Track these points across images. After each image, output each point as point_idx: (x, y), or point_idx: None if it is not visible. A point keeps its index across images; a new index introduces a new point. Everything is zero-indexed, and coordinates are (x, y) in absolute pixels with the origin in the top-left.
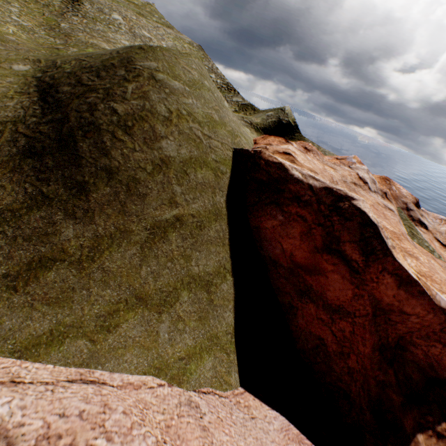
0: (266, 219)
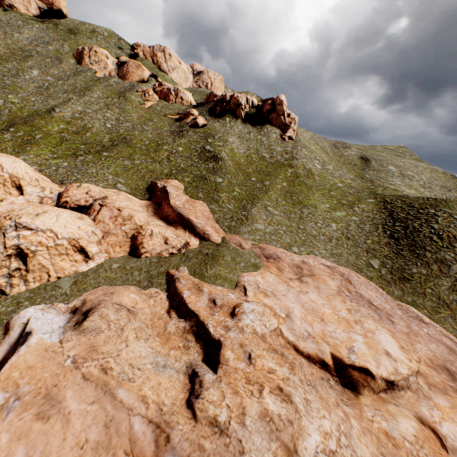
0: None
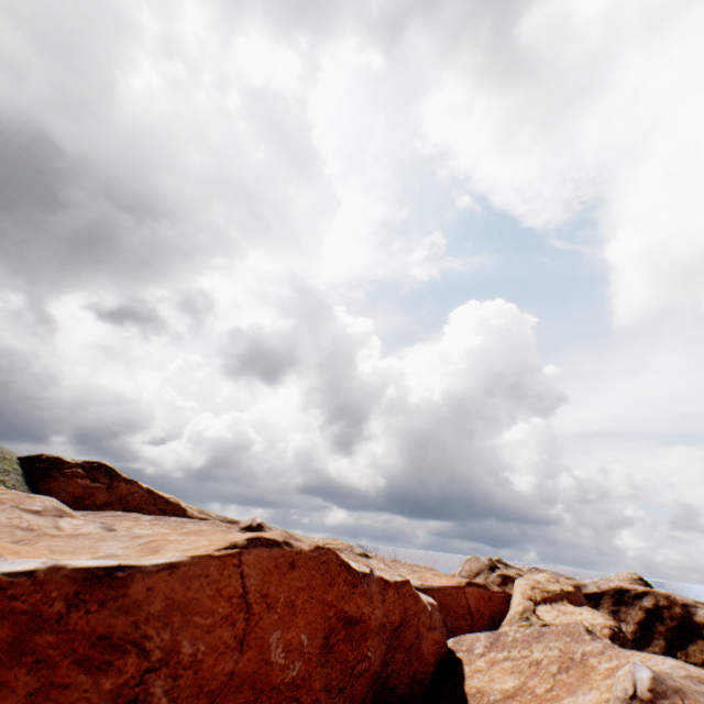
0: (54, 483)
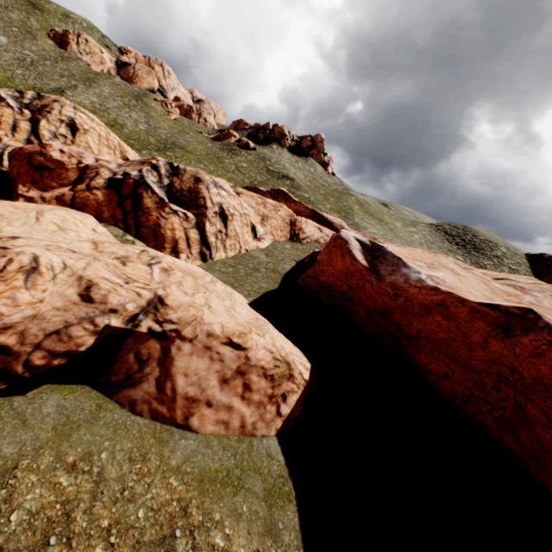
0: None
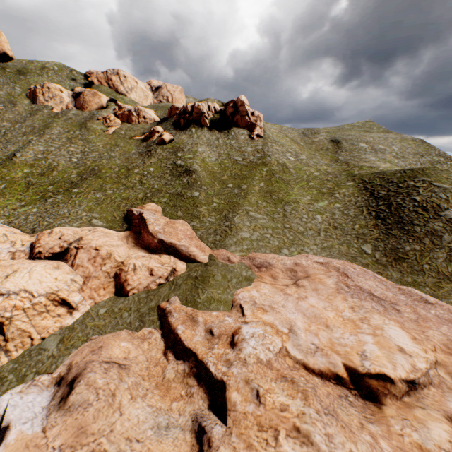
0: None
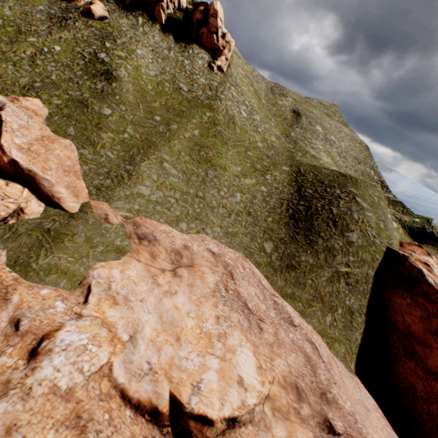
0: (397, 297)
